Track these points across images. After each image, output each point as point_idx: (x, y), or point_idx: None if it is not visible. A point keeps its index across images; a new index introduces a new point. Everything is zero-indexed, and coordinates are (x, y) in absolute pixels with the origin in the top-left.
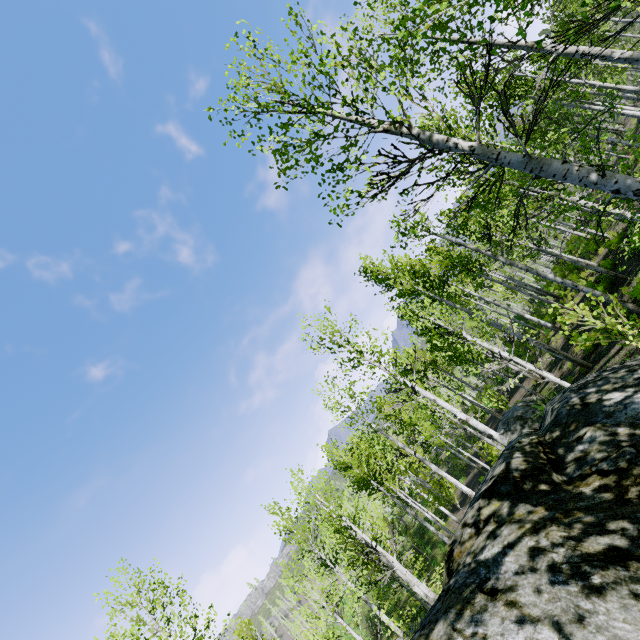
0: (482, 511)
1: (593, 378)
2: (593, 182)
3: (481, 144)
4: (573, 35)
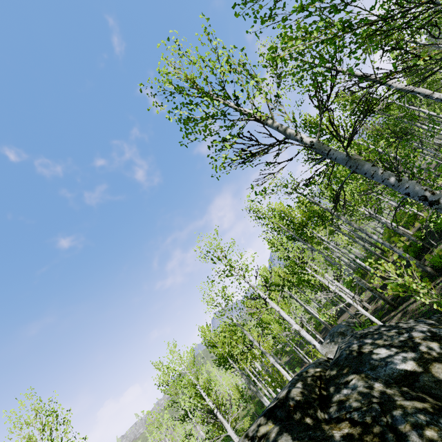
0: (260, 428)
1: (373, 330)
2: (392, 184)
3: (319, 141)
4: (382, 78)
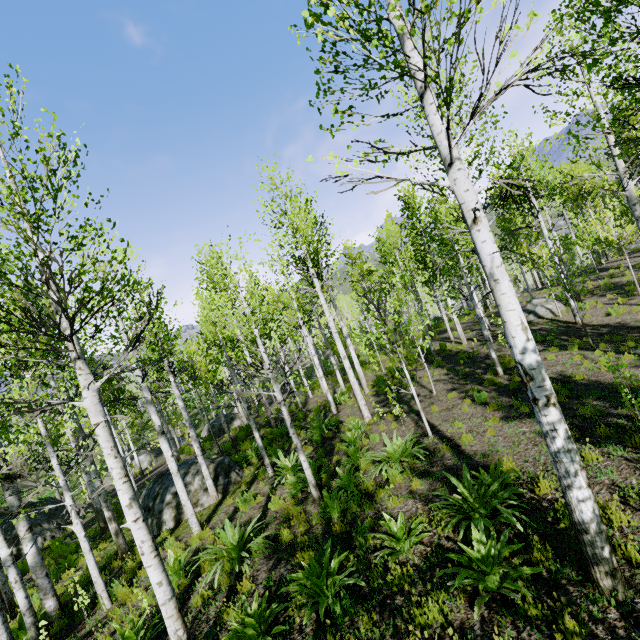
0: None
1: None
2: None
3: None
4: None
